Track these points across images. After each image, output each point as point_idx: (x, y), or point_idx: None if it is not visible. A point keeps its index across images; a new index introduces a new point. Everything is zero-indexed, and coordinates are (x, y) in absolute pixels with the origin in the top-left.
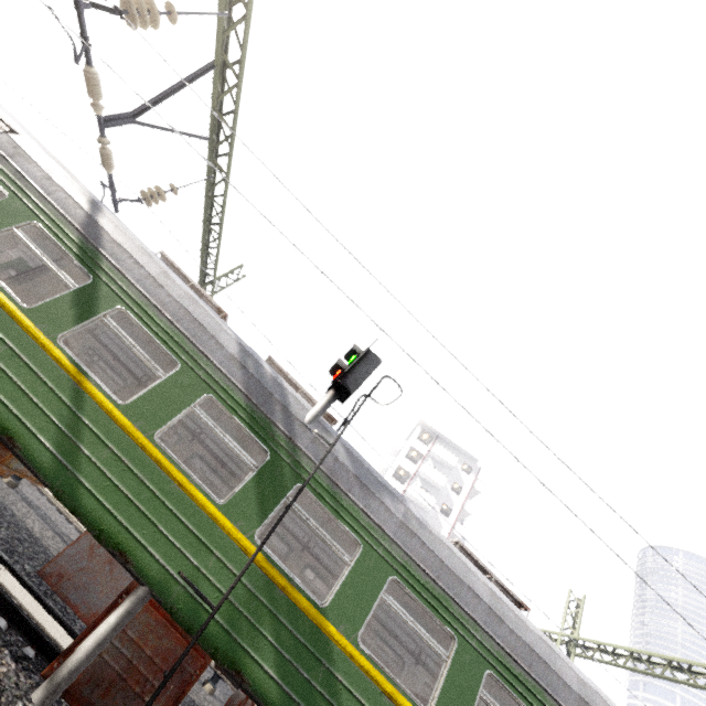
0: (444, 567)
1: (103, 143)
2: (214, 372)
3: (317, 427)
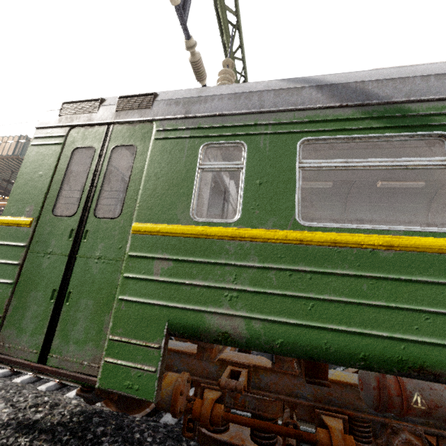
0: None
1: (193, 46)
2: None
3: None
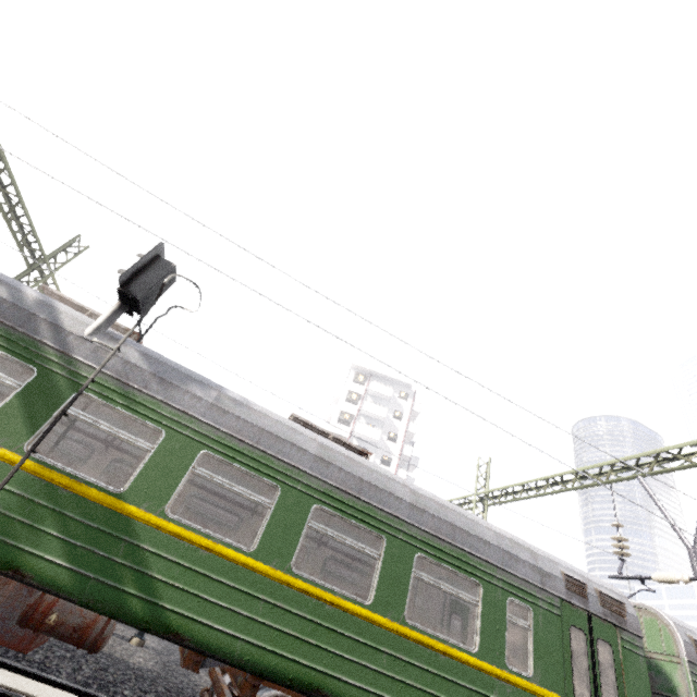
0: (263, 433)
1: None
2: None
3: (101, 338)
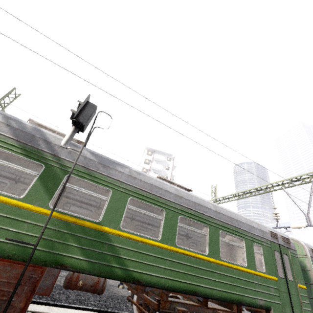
0: (152, 186)
1: None
2: None
3: (70, 146)
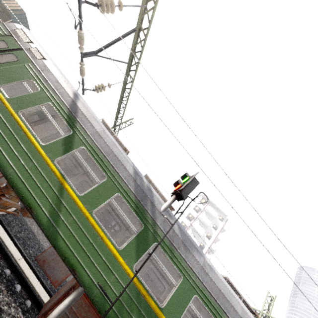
0: (220, 293)
1: (81, 65)
2: (121, 182)
3: (166, 214)
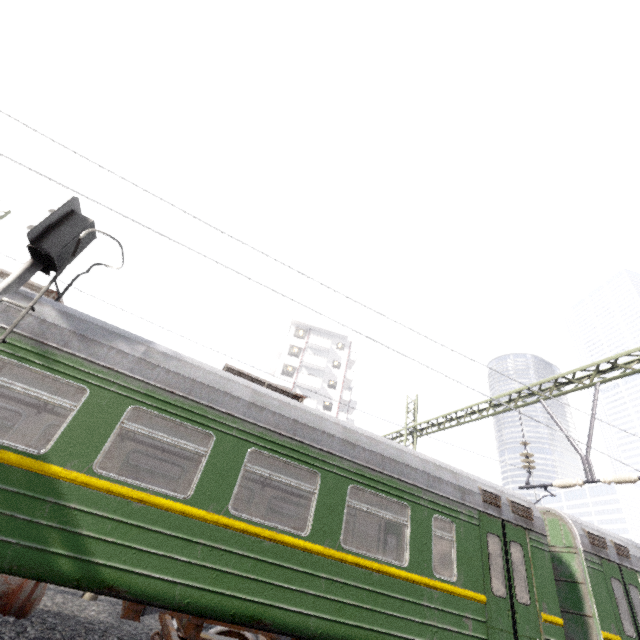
0: (195, 384)
1: None
2: None
3: (12, 297)
